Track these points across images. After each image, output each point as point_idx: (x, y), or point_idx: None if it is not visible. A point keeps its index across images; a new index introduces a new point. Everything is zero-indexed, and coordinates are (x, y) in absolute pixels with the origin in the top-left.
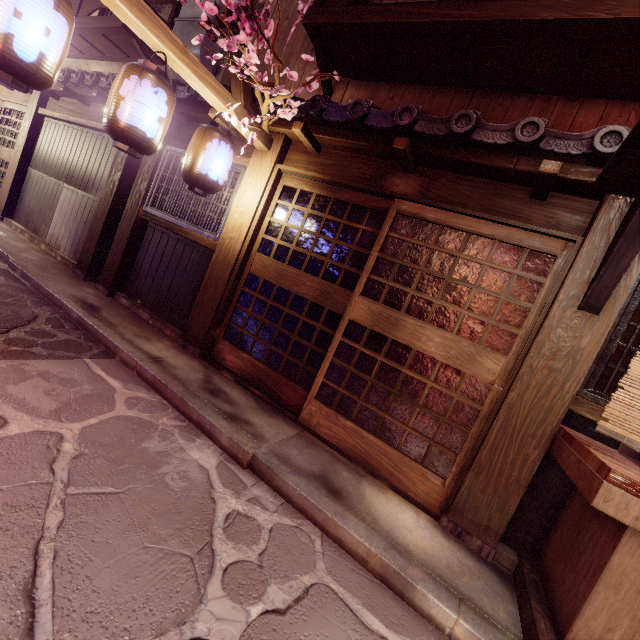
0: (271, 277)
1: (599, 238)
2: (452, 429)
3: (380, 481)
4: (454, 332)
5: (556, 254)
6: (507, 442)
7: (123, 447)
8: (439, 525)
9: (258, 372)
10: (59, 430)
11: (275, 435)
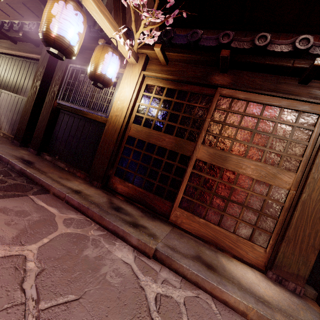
0: (143, 137)
1: None
2: (266, 218)
3: (225, 253)
4: (262, 161)
5: (319, 113)
6: (304, 223)
7: (71, 258)
8: (267, 277)
9: (139, 194)
10: (22, 252)
11: (161, 233)
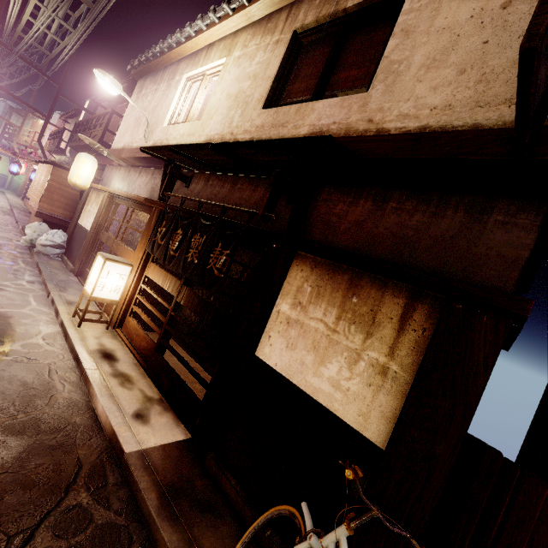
0: None
1: None
2: None
3: None
4: None
5: None
6: None
7: None
8: None
9: None
10: None
11: None
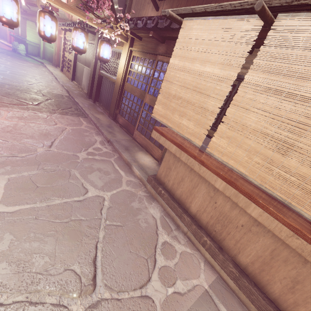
0: (129, 91)
1: None
2: None
3: (148, 153)
4: None
5: None
6: None
7: (79, 132)
8: (158, 163)
9: (126, 123)
10: (66, 127)
11: (121, 138)
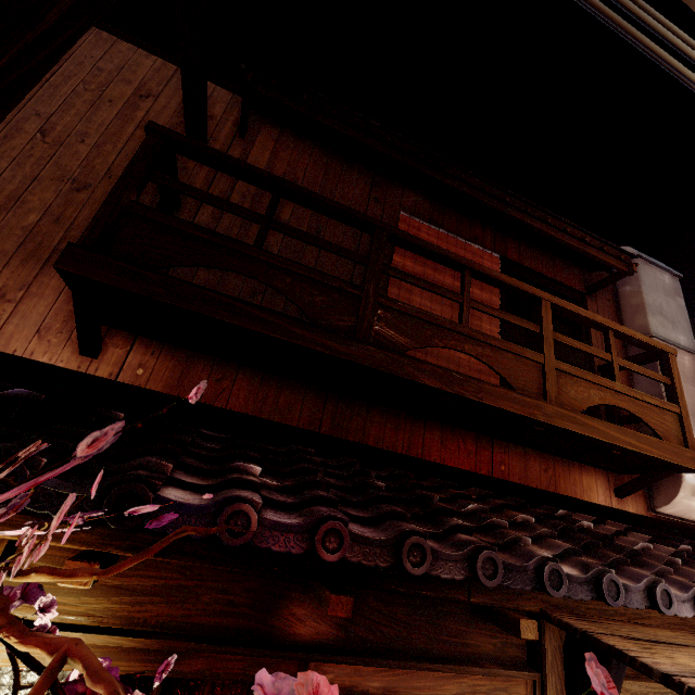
0: None
1: (556, 677)
2: None
3: None
4: None
5: None
6: None
7: None
8: None
9: None
10: None
11: None
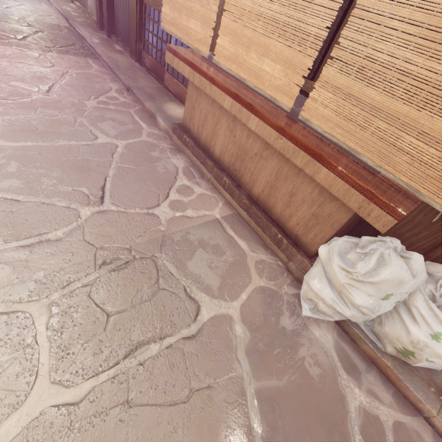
0: (151, 4)
1: None
2: None
3: (183, 104)
4: None
5: None
6: None
7: (86, 78)
8: None
9: (154, 65)
10: (68, 70)
11: (145, 85)
